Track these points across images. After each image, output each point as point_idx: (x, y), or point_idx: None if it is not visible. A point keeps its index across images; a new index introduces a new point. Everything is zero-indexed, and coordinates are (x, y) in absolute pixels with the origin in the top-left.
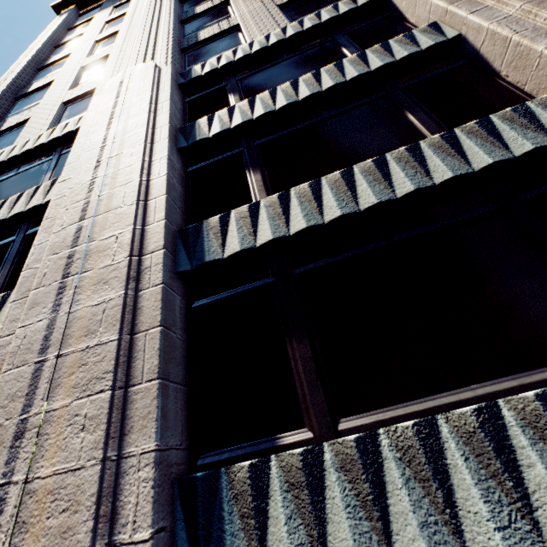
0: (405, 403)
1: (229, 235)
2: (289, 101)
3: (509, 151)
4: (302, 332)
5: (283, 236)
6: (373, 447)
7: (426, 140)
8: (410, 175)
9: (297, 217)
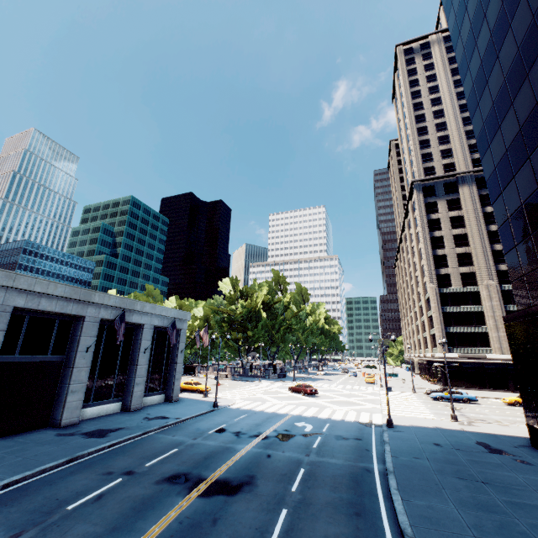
0: None
1: None
2: None
3: None
4: None
5: None
6: None
7: None
8: None
9: None
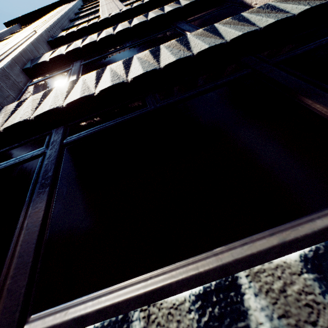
0: (123, 283)
1: (15, 113)
2: (107, 34)
3: (256, 26)
4: (44, 196)
5: (56, 107)
6: None
7: (192, 33)
8: (175, 52)
9: (75, 92)
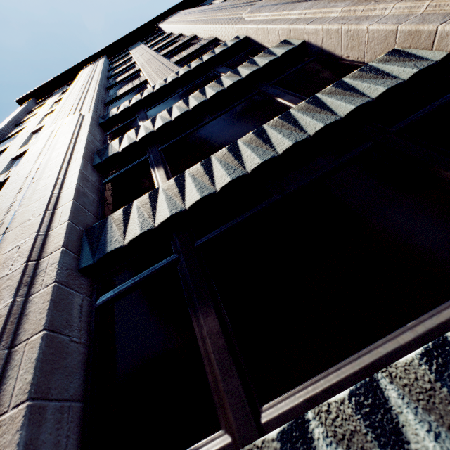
0: (336, 366)
1: (130, 222)
2: (182, 111)
3: (367, 96)
4: (208, 304)
5: (179, 211)
6: (303, 444)
7: (295, 107)
8: (287, 134)
9: (191, 192)
